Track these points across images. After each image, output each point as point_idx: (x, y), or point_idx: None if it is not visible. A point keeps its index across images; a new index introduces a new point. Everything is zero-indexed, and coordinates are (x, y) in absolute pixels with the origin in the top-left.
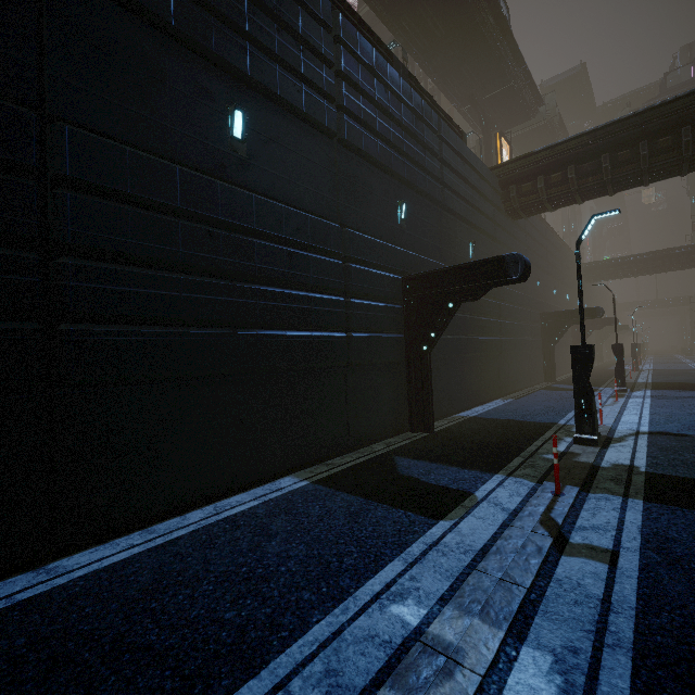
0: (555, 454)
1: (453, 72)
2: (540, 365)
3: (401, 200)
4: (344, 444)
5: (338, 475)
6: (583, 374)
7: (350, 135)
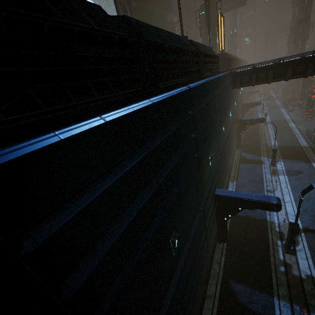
0: (305, 312)
1: None
2: (235, 142)
3: (210, 153)
4: (206, 276)
5: (220, 310)
6: (294, 236)
7: (201, 162)
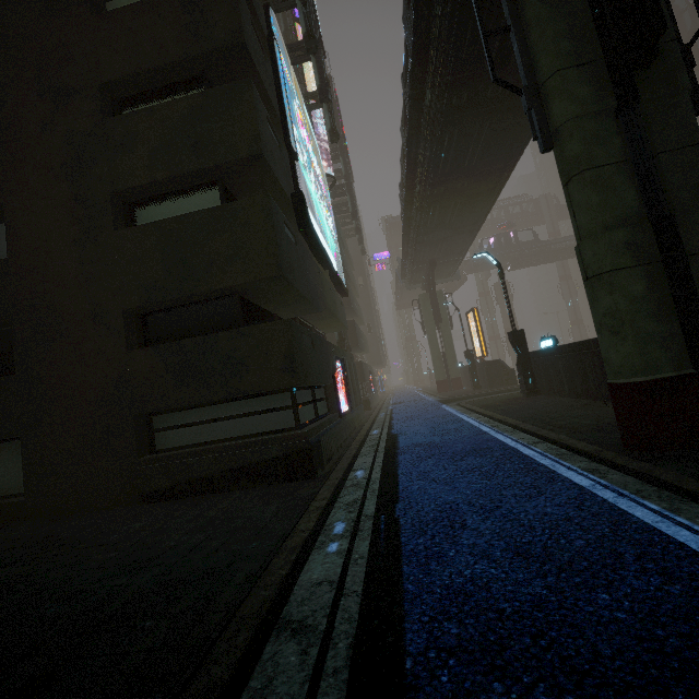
0: None
1: (431, 245)
2: None
3: None
4: None
5: None
6: None
7: None
